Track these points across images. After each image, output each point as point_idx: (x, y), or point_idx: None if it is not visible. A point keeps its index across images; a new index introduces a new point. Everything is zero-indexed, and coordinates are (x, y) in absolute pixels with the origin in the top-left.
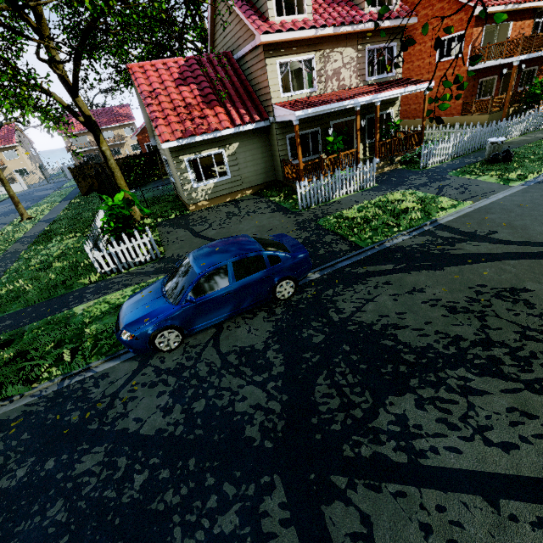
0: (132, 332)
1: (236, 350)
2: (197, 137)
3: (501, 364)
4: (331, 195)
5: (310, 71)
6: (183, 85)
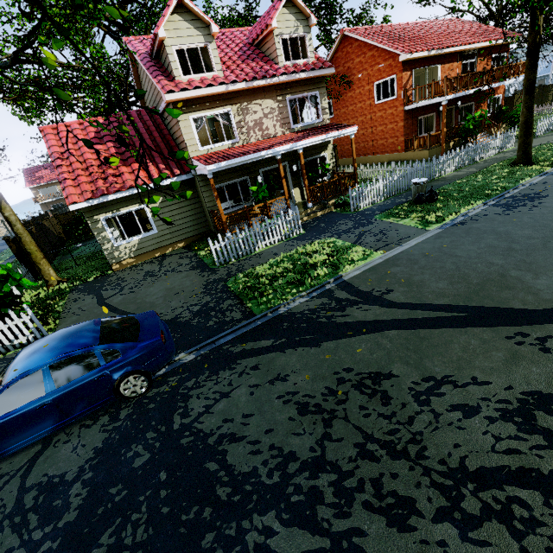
0: None
1: (41, 483)
2: (110, 195)
3: (320, 502)
4: (252, 248)
5: (230, 123)
6: (99, 143)
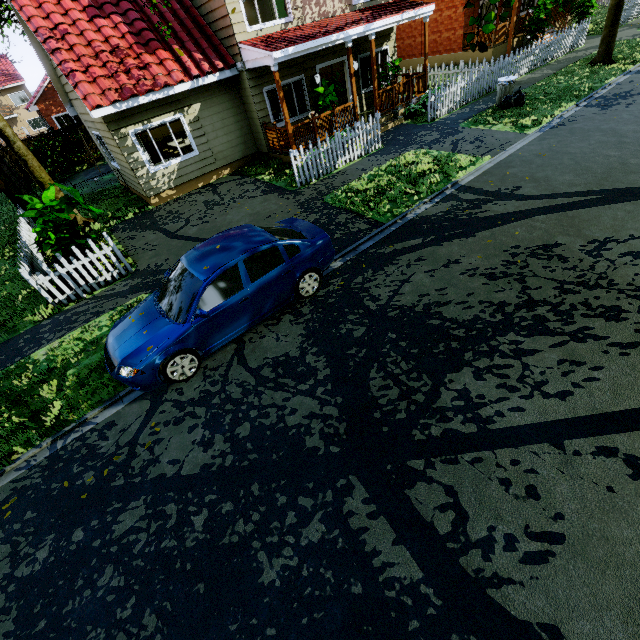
0: (135, 366)
1: (268, 363)
2: (140, 97)
3: (546, 321)
4: (332, 165)
5: None
6: (100, 16)
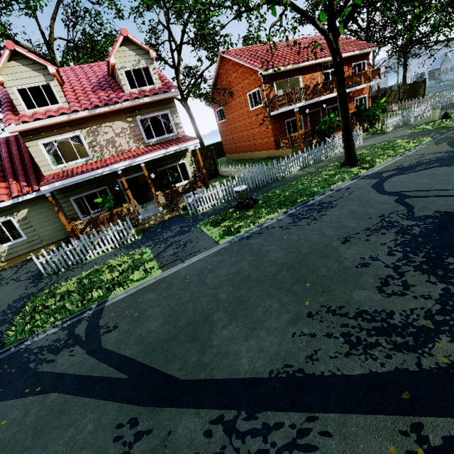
0: None
1: None
2: None
3: None
4: (83, 257)
5: (82, 144)
6: None
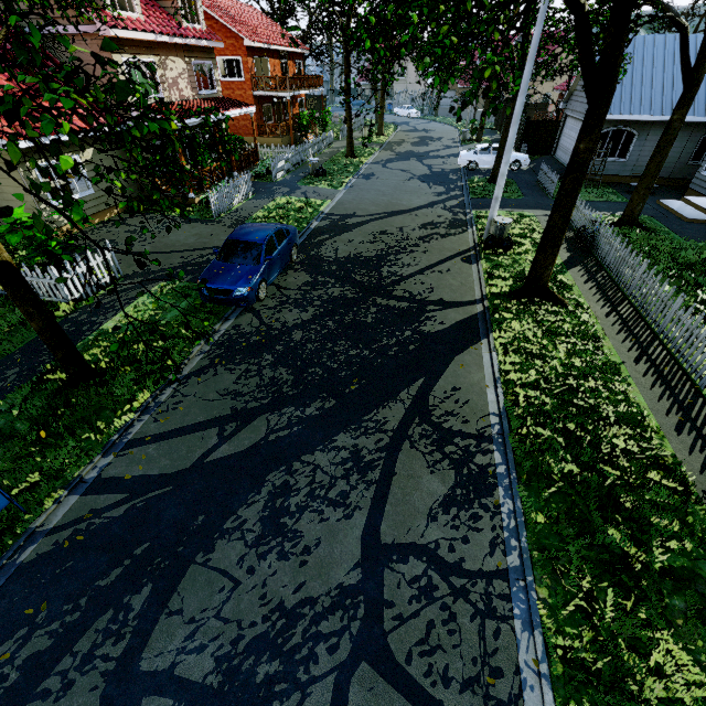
0: (248, 285)
1: (302, 285)
2: (51, 137)
3: (400, 251)
4: (231, 204)
5: (153, 76)
6: None
